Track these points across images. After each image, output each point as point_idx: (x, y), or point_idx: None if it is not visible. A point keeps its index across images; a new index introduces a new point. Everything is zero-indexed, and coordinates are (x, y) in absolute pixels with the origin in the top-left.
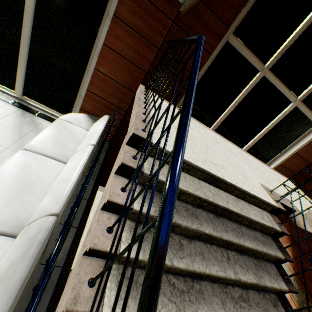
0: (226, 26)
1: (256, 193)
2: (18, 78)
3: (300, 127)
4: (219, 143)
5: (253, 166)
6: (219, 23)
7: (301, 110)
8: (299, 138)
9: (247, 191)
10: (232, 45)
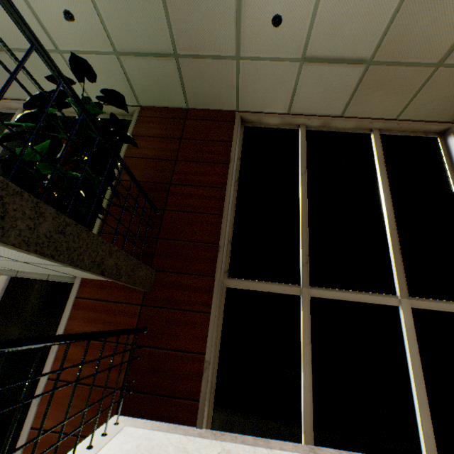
0: (210, 276)
1: None
2: None
3: None
4: None
5: None
6: (199, 278)
7: (429, 308)
8: None
9: None
10: (236, 287)
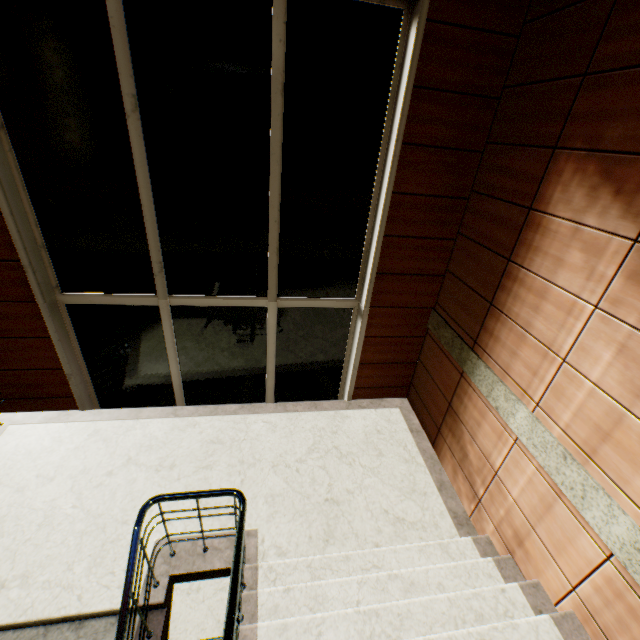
0: (32, 301)
1: (79, 606)
2: None
3: (331, 324)
4: (135, 461)
5: (219, 467)
6: (18, 305)
7: (297, 306)
8: (349, 337)
9: (45, 618)
10: (78, 303)
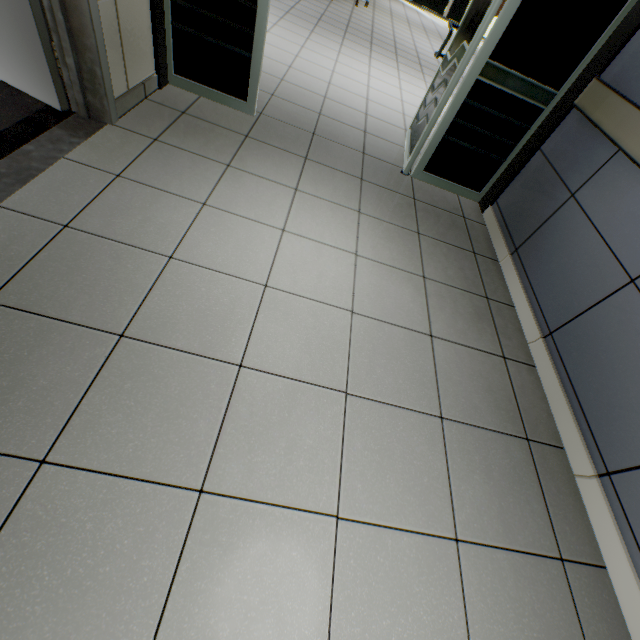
0: None
1: None
2: (450, 3)
3: None
4: None
5: None
6: None
7: None
8: None
9: None
10: None
